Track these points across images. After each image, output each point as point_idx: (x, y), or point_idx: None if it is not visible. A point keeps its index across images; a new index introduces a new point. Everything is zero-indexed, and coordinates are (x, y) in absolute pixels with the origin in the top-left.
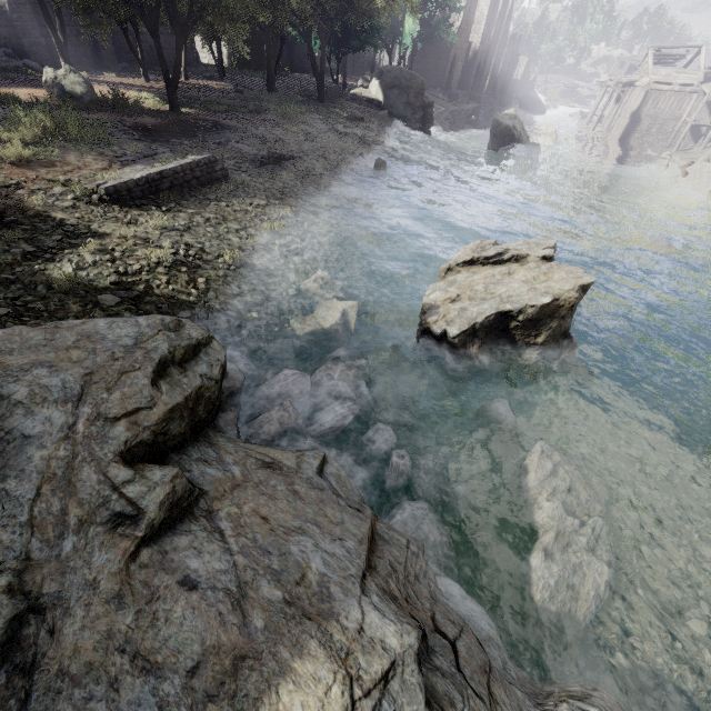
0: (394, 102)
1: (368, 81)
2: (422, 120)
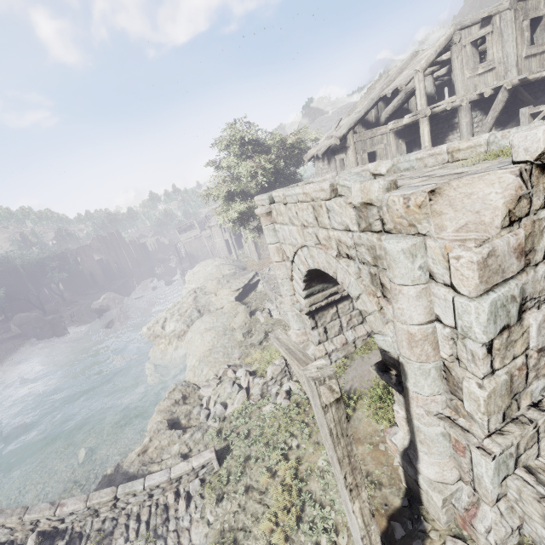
0: (27, 331)
1: (9, 327)
2: (54, 327)
